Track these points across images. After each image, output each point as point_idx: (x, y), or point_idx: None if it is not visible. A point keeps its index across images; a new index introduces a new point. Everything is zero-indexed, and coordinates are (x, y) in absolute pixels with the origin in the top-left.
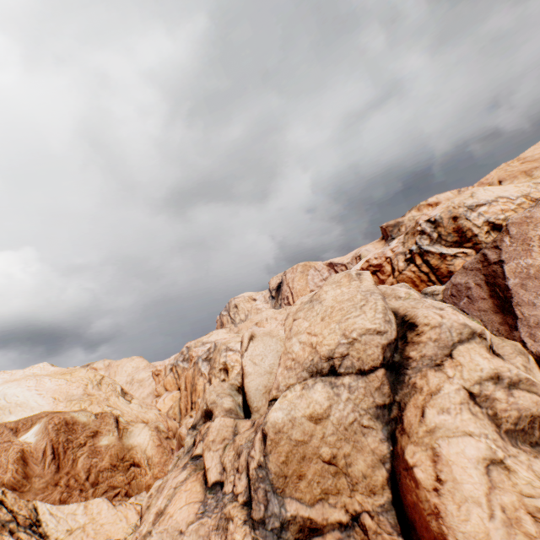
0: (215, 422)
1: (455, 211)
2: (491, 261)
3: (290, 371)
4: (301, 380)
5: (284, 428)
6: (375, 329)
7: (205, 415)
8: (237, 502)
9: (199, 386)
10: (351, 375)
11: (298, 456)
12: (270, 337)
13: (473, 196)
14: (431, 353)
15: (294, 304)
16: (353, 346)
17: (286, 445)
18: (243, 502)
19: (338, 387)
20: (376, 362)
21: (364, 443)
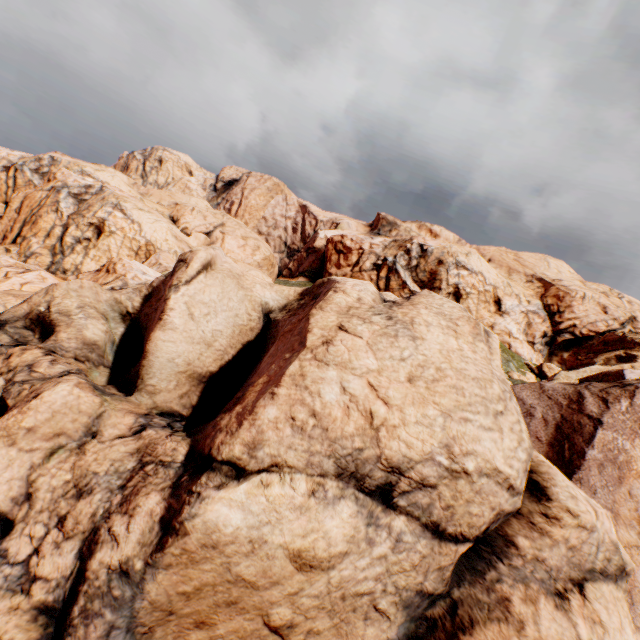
0: (56, 393)
1: (446, 256)
2: (585, 411)
3: (299, 436)
4: (315, 473)
5: (230, 547)
6: (509, 478)
7: (35, 320)
8: (27, 599)
9: (44, 223)
10: (413, 520)
11: (221, 597)
12: (237, 284)
13: (468, 256)
14: (554, 564)
15: (343, 289)
16: (454, 480)
17: (211, 574)
18: (42, 604)
19: (379, 529)
20: (474, 532)
21: (358, 631)
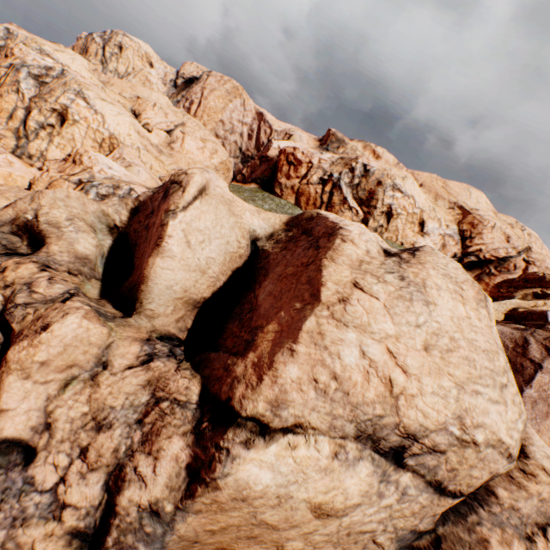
0: (66, 327)
1: (385, 178)
2: (529, 356)
3: (322, 399)
4: (337, 436)
5: (258, 501)
6: (509, 448)
7: (22, 227)
8: (59, 525)
9: (5, 103)
10: (418, 477)
11: (243, 533)
12: (229, 211)
13: (404, 180)
14: (526, 512)
15: (351, 238)
16: (462, 449)
17: (237, 519)
18: (74, 529)
19: (388, 484)
20: (470, 490)
21: None
